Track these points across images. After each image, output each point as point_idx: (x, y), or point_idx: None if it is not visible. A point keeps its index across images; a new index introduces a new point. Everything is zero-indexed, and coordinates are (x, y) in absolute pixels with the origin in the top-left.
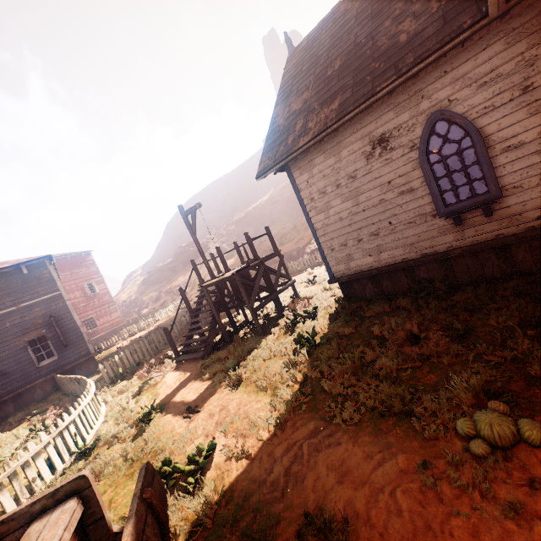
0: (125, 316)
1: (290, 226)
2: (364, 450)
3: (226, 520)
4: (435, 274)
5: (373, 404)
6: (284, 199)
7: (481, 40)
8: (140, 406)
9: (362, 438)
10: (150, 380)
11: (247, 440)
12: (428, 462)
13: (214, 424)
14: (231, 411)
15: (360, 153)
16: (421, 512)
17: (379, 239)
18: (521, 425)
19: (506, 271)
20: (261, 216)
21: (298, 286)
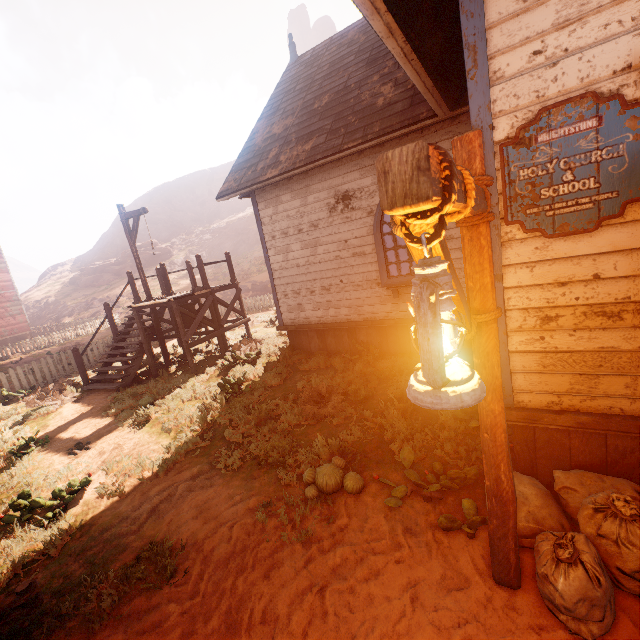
0: (36, 322)
1: None
2: (230, 492)
3: (74, 550)
4: (373, 339)
5: (258, 453)
6: None
7: (436, 133)
8: (19, 437)
9: (233, 482)
10: (42, 409)
11: (128, 480)
12: (271, 503)
13: (100, 463)
14: (125, 450)
15: (325, 203)
16: (245, 540)
17: (329, 295)
18: (346, 476)
19: None
20: (245, 232)
21: (258, 325)
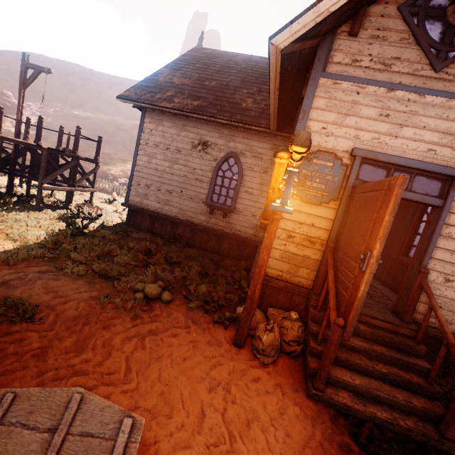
0: None
1: (122, 156)
2: (76, 286)
3: None
4: (186, 234)
5: (99, 270)
6: (131, 133)
7: (265, 137)
8: None
9: (78, 281)
10: None
11: None
12: (110, 296)
13: None
14: None
15: (191, 141)
16: (89, 310)
17: (170, 196)
18: (163, 292)
19: (216, 250)
20: (102, 130)
21: (97, 199)
